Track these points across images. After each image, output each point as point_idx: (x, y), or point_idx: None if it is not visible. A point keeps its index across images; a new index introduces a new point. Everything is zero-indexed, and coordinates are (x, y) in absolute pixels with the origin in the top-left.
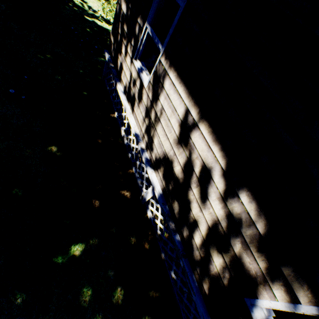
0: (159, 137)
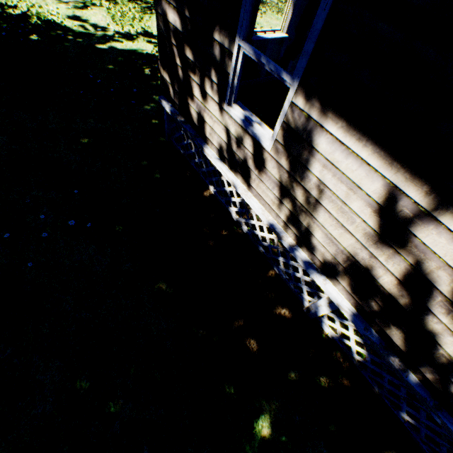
0: (324, 229)
